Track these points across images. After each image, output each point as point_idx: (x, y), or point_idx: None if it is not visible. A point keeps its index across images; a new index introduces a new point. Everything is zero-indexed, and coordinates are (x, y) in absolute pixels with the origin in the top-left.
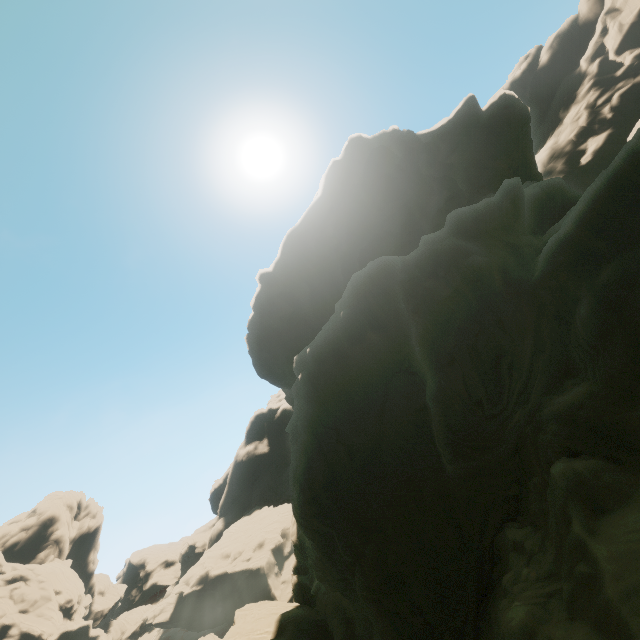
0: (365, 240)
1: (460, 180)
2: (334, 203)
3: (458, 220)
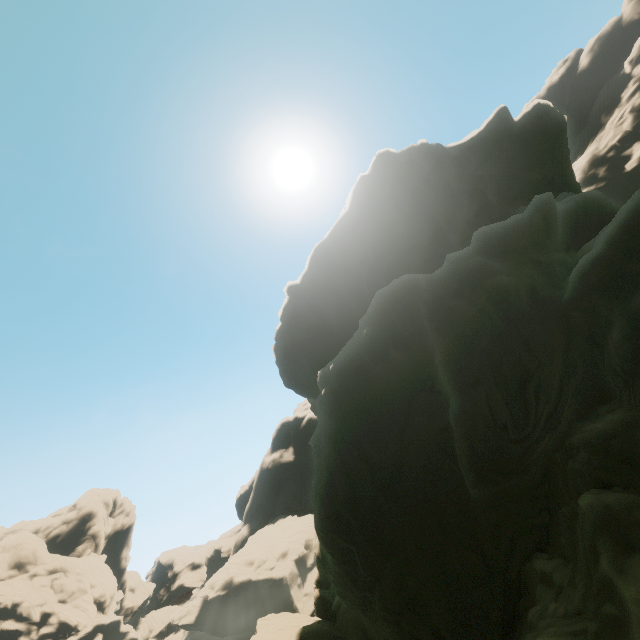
0: (392, 254)
1: (491, 192)
2: (361, 217)
3: (485, 238)
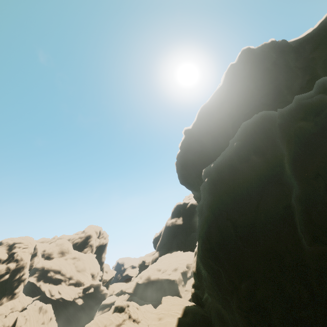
0: (248, 108)
1: (319, 68)
2: (229, 88)
3: (325, 84)
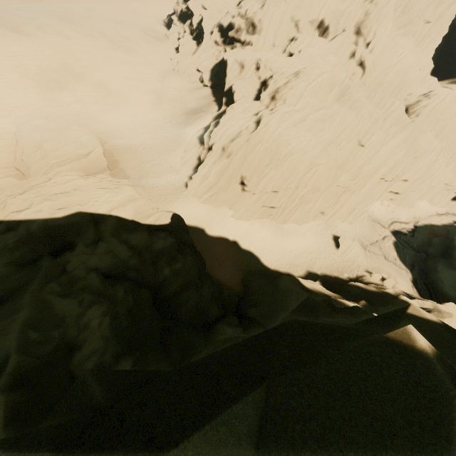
0: None
1: None
2: None
3: None
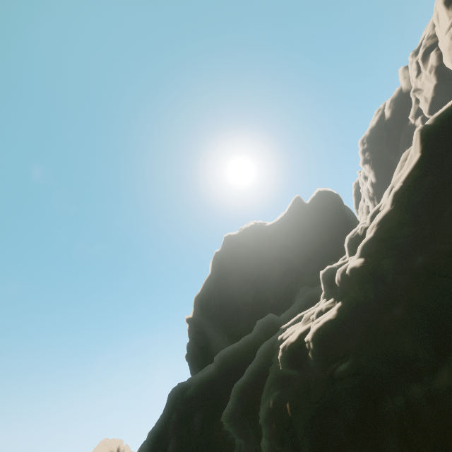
0: (229, 310)
1: (296, 254)
2: (216, 280)
3: (220, 361)
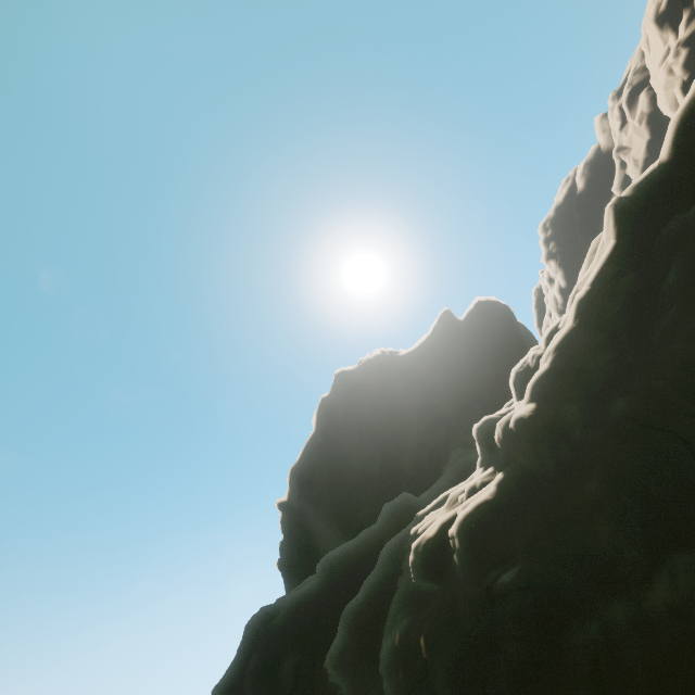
0: (344, 488)
1: (445, 398)
2: (322, 442)
3: (326, 570)
